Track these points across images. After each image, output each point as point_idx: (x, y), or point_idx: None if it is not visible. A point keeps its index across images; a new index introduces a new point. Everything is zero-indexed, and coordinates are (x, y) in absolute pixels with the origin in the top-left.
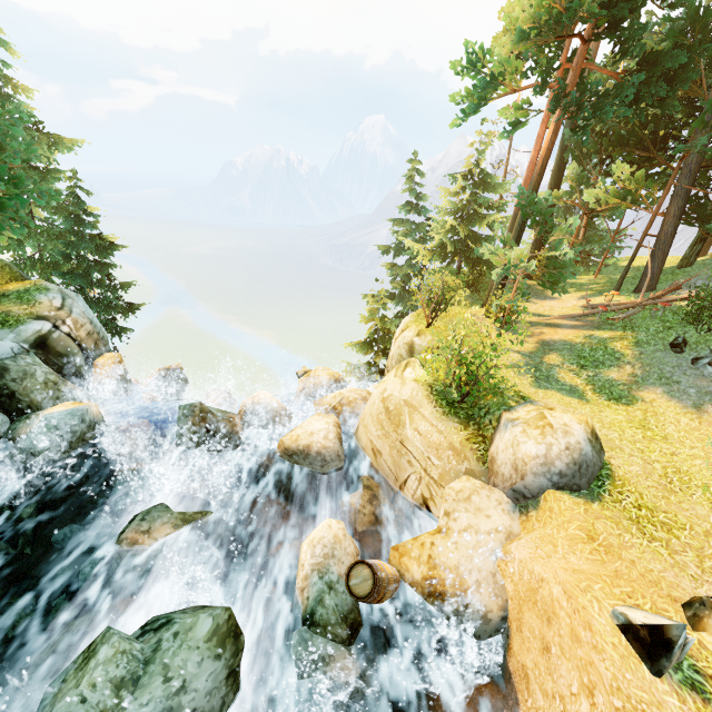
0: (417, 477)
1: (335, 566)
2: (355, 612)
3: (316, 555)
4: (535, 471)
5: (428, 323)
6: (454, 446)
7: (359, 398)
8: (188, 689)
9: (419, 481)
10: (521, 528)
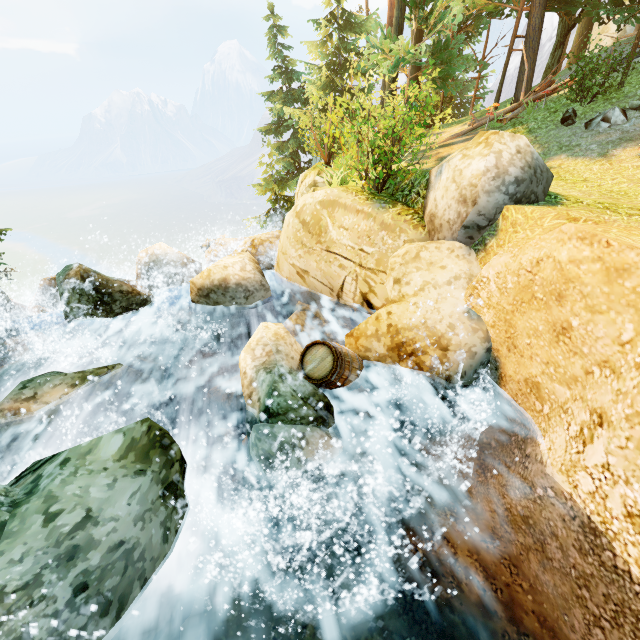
0: (353, 277)
1: (283, 361)
2: (320, 395)
3: (257, 357)
4: (488, 188)
5: (326, 162)
6: (386, 225)
7: (272, 237)
8: (97, 518)
9: (357, 280)
10: (481, 268)
